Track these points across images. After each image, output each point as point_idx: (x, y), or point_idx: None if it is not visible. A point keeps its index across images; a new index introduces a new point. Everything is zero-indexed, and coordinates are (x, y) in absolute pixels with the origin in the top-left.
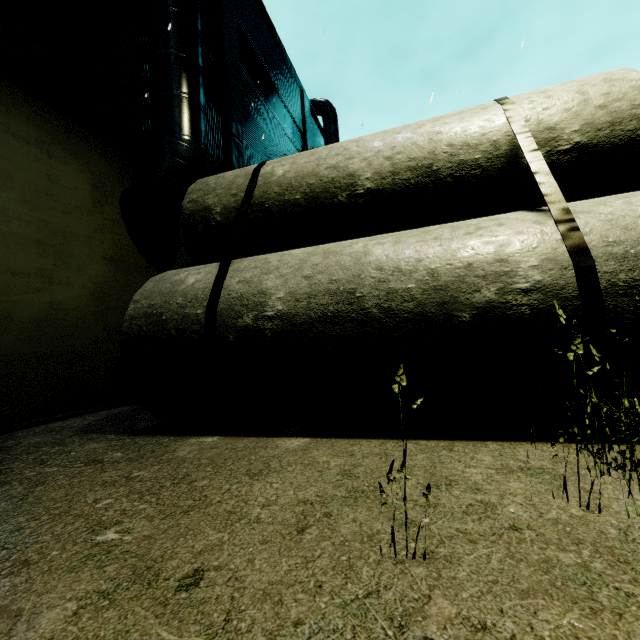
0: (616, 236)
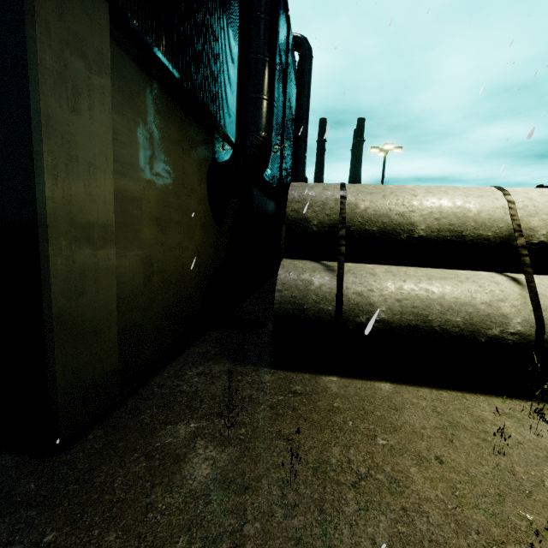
0: None
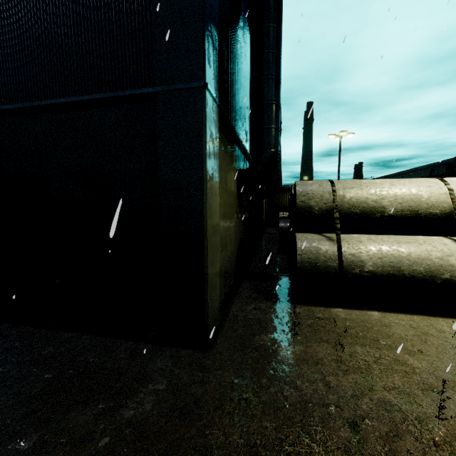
0: None
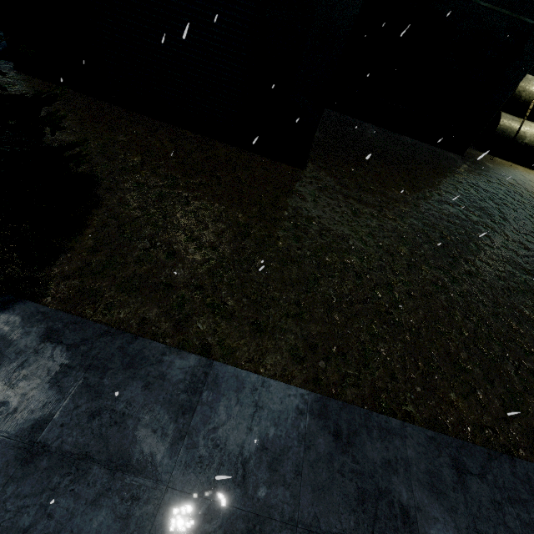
0: None
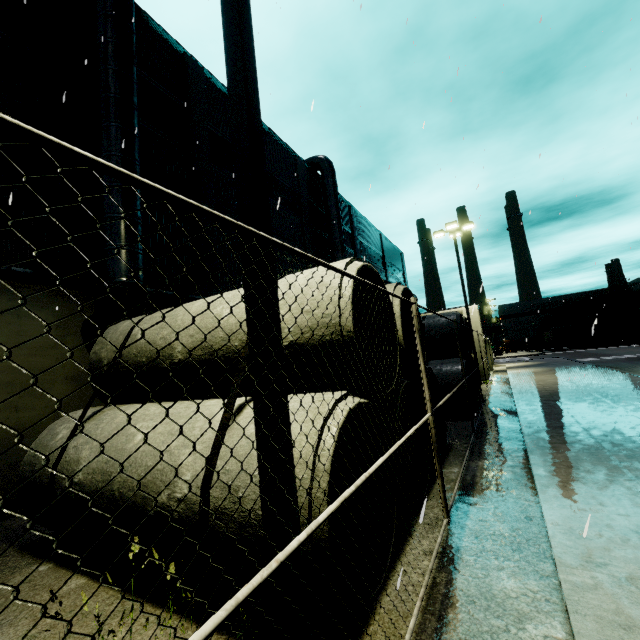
0: (231, 465)
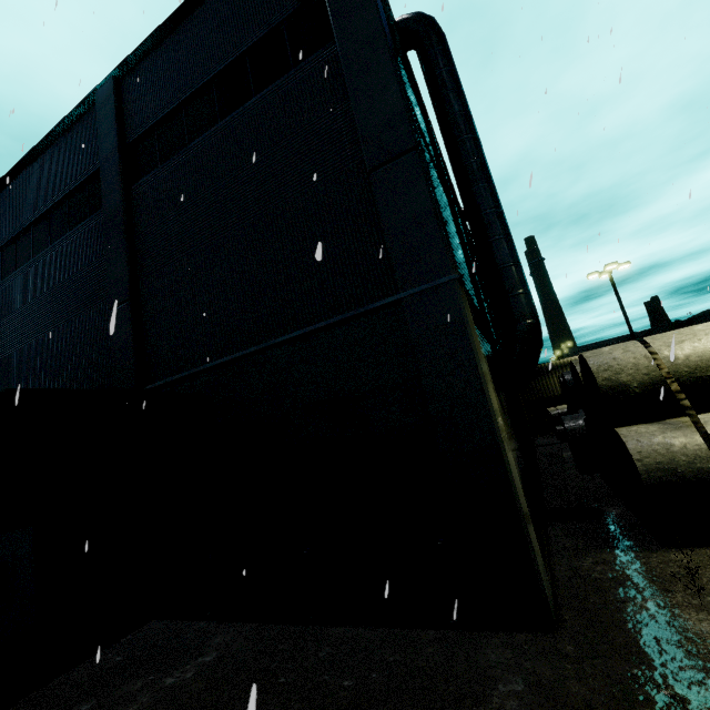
0: None
